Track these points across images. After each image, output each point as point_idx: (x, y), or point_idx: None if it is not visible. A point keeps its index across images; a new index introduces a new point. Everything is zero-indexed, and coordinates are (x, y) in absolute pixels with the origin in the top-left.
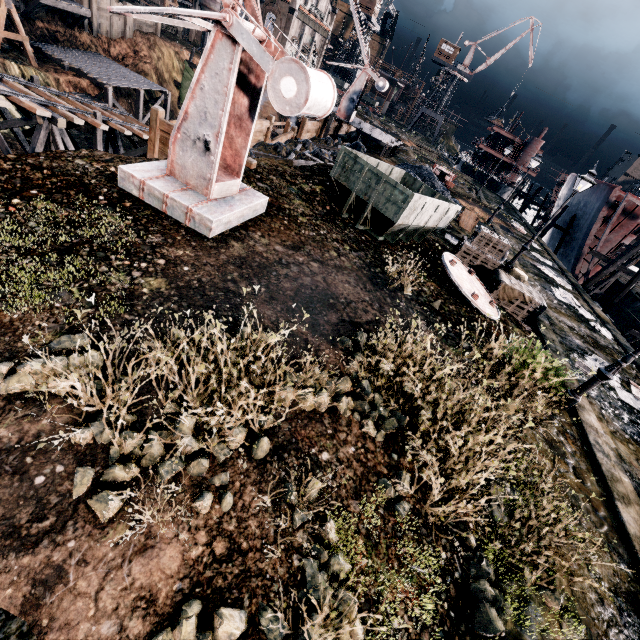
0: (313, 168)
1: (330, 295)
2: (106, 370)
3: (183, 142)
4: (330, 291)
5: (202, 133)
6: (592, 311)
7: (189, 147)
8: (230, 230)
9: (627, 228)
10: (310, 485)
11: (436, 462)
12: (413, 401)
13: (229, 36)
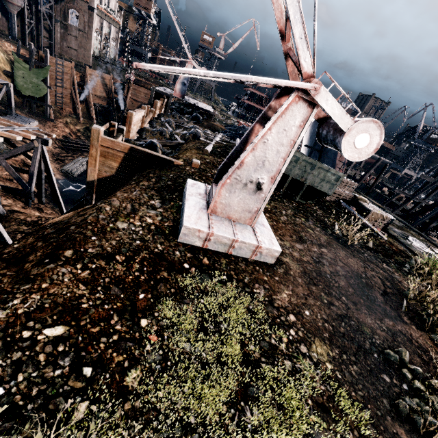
0: (220, 152)
1: (358, 275)
2: None
3: (232, 185)
4: (354, 271)
5: (256, 177)
6: (373, 203)
7: (238, 189)
8: None
9: None
10: None
11: None
12: None
13: (306, 100)
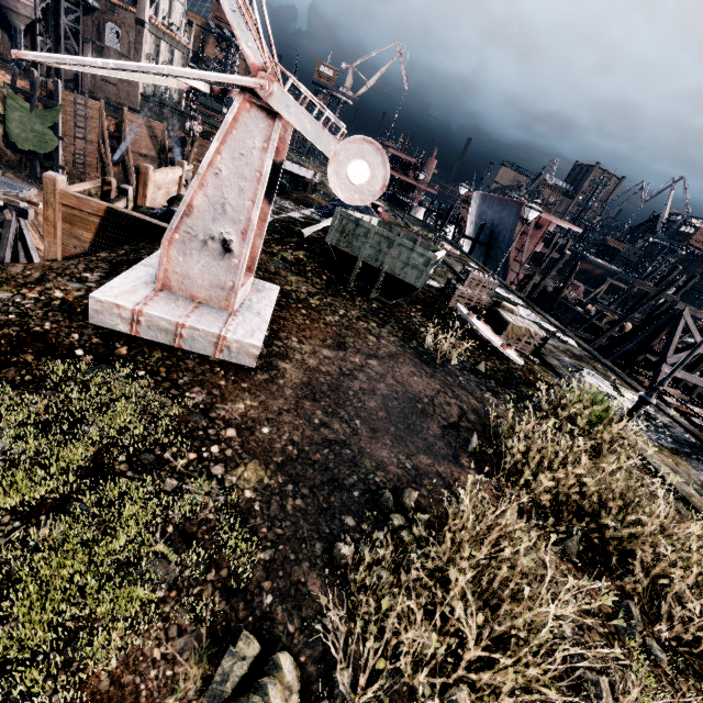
0: (277, 227)
1: (413, 398)
2: (310, 677)
3: (184, 244)
4: (410, 393)
5: (218, 230)
6: (549, 322)
7: (195, 250)
8: (265, 346)
9: (536, 237)
10: (602, 689)
11: (688, 590)
12: (571, 505)
13: (262, 107)
